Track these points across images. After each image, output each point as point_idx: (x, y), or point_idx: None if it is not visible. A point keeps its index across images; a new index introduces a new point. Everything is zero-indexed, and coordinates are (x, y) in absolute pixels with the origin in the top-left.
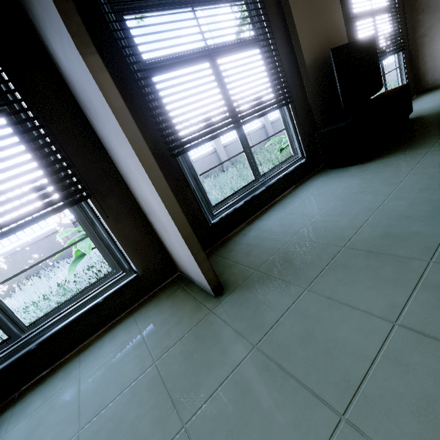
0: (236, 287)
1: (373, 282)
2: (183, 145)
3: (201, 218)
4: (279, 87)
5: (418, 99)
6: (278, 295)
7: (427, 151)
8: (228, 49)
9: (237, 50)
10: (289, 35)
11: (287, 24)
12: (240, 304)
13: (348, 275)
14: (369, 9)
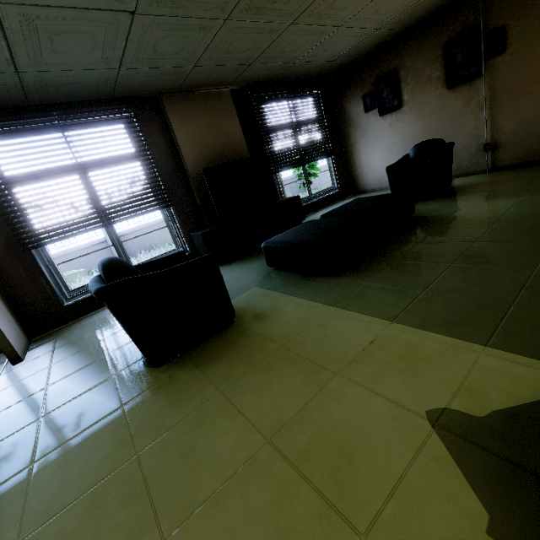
0: (31, 360)
1: (75, 364)
2: (36, 242)
3: (54, 300)
4: (159, 193)
5: (343, 201)
6: (37, 367)
7: (244, 267)
8: (96, 165)
9: (112, 163)
10: (176, 149)
11: (174, 141)
12: (15, 372)
13: (76, 358)
14: (282, 124)
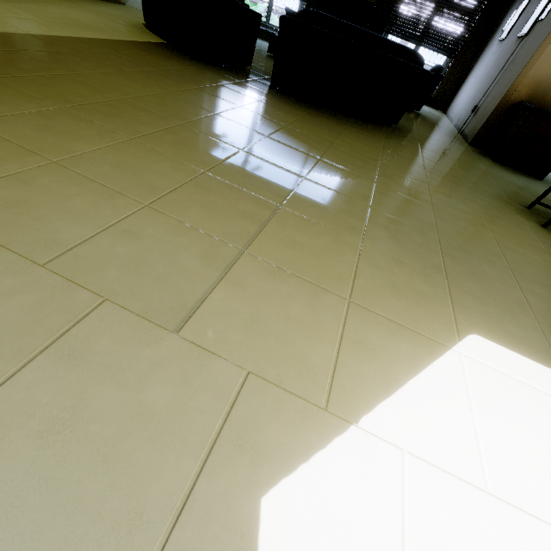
0: None
1: None
2: None
3: None
4: None
5: None
6: None
7: None
8: None
9: None
10: None
11: None
12: None
13: None
14: None
